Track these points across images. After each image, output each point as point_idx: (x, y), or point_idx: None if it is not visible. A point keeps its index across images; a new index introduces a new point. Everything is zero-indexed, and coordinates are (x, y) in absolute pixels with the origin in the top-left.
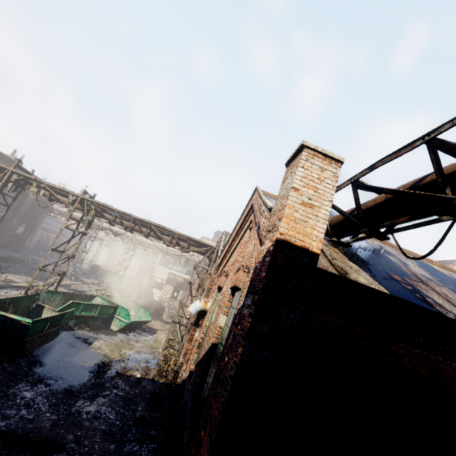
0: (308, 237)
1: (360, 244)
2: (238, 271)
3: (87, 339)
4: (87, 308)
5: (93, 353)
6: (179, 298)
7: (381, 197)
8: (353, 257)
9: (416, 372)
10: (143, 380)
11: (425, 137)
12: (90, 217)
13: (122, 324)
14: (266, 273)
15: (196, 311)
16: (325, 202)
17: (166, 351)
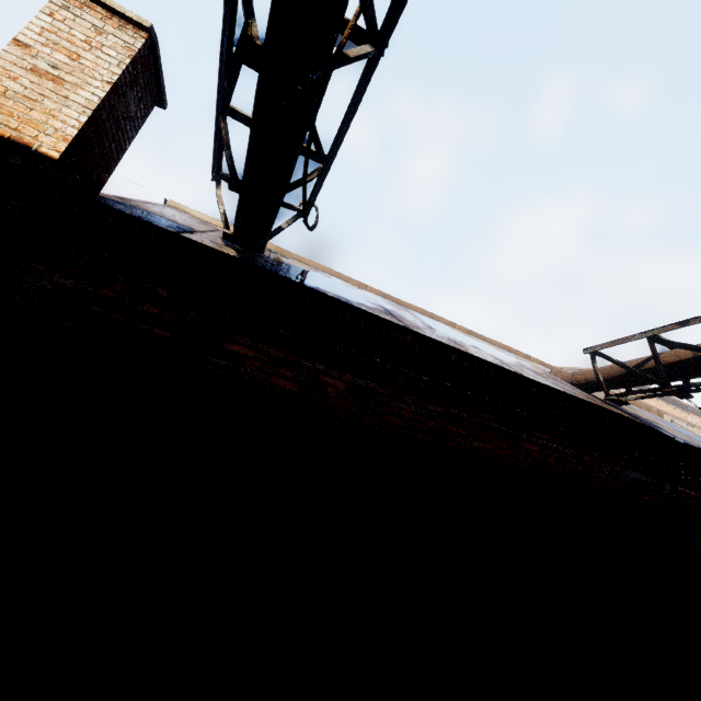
0: (33, 126)
1: (321, 277)
2: None
3: None
4: None
5: None
6: None
7: None
8: (258, 261)
9: (270, 385)
10: None
11: None
12: None
13: None
14: None
15: None
16: (93, 81)
17: None
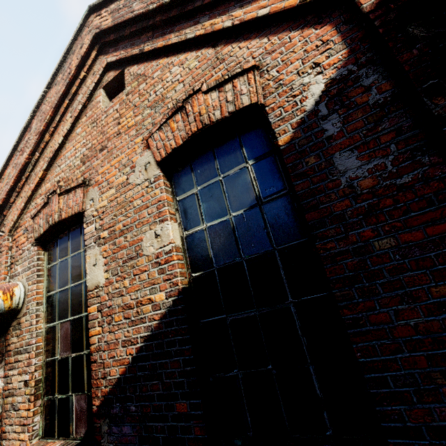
0: None
1: None
2: (175, 115)
3: None
4: None
5: None
6: None
7: None
8: None
9: None
10: None
11: None
12: None
13: None
14: None
15: None
16: None
17: None
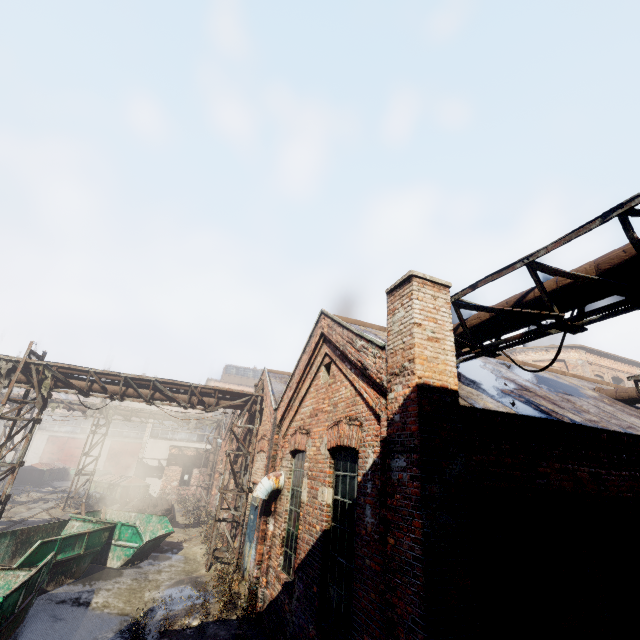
0: (443, 375)
1: None
2: (336, 426)
3: (79, 598)
4: (66, 546)
5: (100, 616)
6: (193, 481)
7: (485, 314)
8: (463, 379)
9: (562, 487)
10: (208, 625)
11: (524, 260)
12: (44, 391)
13: (128, 552)
14: (419, 425)
15: (266, 494)
16: (447, 333)
17: (221, 569)
